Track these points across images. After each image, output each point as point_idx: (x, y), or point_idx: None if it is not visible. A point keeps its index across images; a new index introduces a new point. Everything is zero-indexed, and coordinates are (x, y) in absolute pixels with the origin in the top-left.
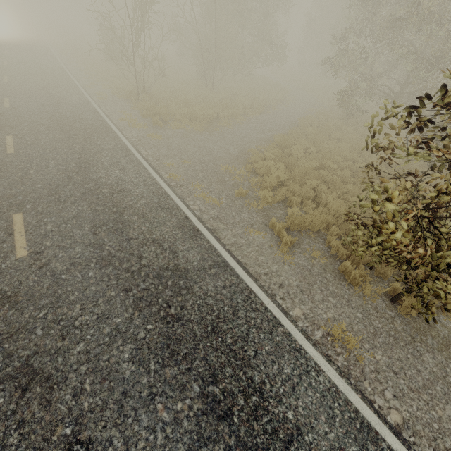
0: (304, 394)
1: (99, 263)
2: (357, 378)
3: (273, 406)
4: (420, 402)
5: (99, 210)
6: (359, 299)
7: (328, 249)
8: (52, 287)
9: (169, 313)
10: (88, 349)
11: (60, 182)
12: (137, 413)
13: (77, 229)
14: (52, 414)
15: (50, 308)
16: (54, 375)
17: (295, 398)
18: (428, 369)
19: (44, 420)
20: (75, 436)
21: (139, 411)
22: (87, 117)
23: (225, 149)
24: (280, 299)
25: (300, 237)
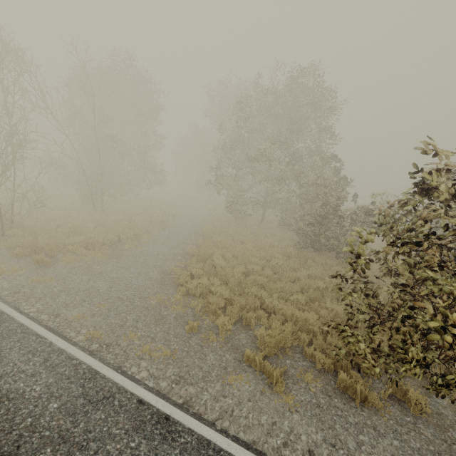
0: None
1: None
2: None
3: None
4: None
5: None
6: (379, 417)
7: (311, 364)
8: None
9: None
10: None
11: None
12: None
13: None
14: None
15: None
16: None
17: None
18: None
19: None
20: None
21: None
22: None
23: (144, 274)
24: None
25: (280, 360)
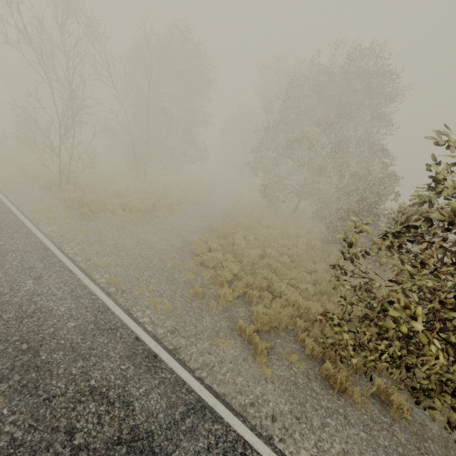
0: None
1: None
2: None
3: None
4: None
5: None
6: (353, 409)
7: (301, 349)
8: None
9: None
10: None
11: None
12: None
13: None
14: None
15: None
16: None
17: None
18: None
19: None
20: None
21: None
22: None
23: (168, 240)
24: (279, 441)
25: (271, 338)
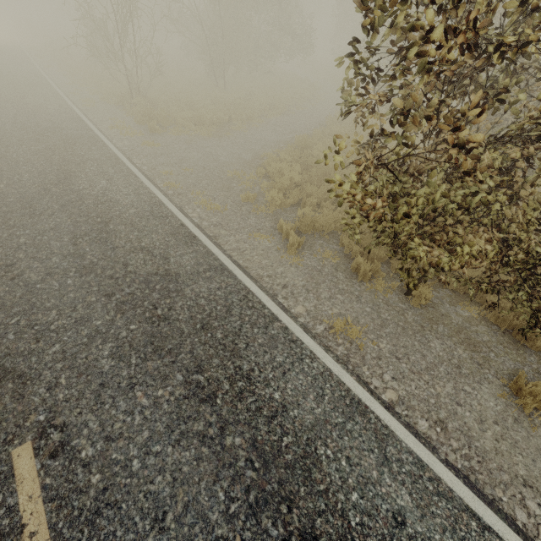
0: (295, 378)
1: (78, 271)
2: (356, 364)
3: (260, 389)
4: (420, 382)
5: (81, 221)
6: (370, 294)
7: (342, 250)
8: (25, 296)
9: (155, 314)
10: (64, 349)
11: (35, 195)
12: (115, 400)
13: (54, 240)
14: (25, 404)
15: (23, 315)
16: (27, 373)
17: (284, 382)
18: (434, 354)
19: (16, 410)
20: (49, 421)
21: (117, 398)
22: (69, 126)
23: (236, 154)
24: (282, 298)
25: (313, 239)
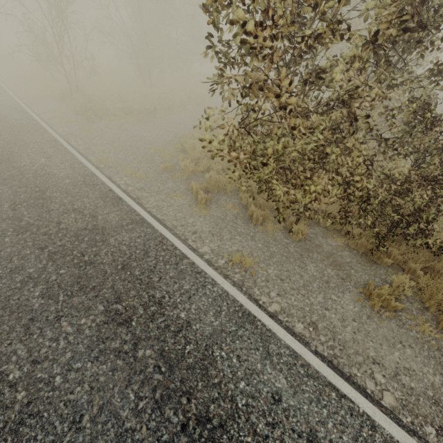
0: (198, 300)
1: (16, 231)
2: (249, 287)
3: (169, 311)
4: (298, 295)
5: (21, 191)
6: (262, 234)
7: (241, 202)
8: None
9: (83, 260)
10: None
11: None
12: (43, 330)
13: None
14: None
15: None
16: None
17: (190, 304)
18: (309, 274)
19: None
20: None
21: (44, 329)
22: (14, 117)
23: (159, 135)
24: (192, 241)
25: (218, 196)
